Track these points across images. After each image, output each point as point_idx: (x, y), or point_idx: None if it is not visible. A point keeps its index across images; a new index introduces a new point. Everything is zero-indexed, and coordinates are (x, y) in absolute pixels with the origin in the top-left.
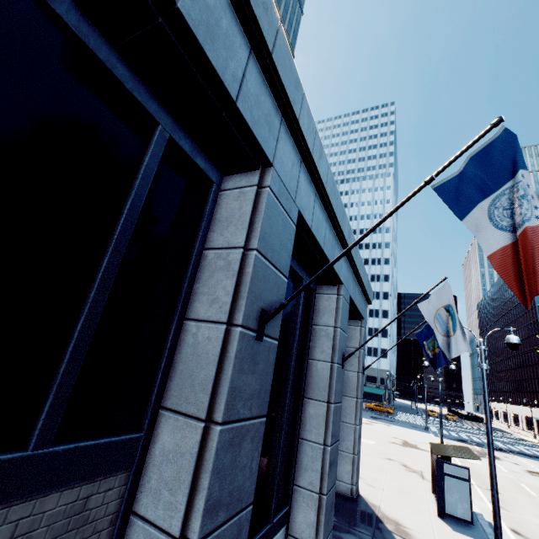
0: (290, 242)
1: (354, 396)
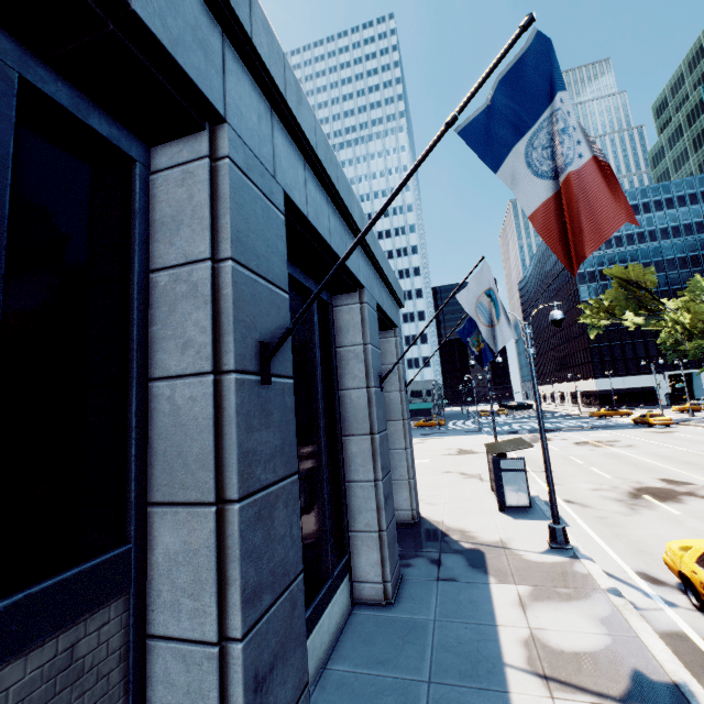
0: (282, 241)
1: (401, 418)
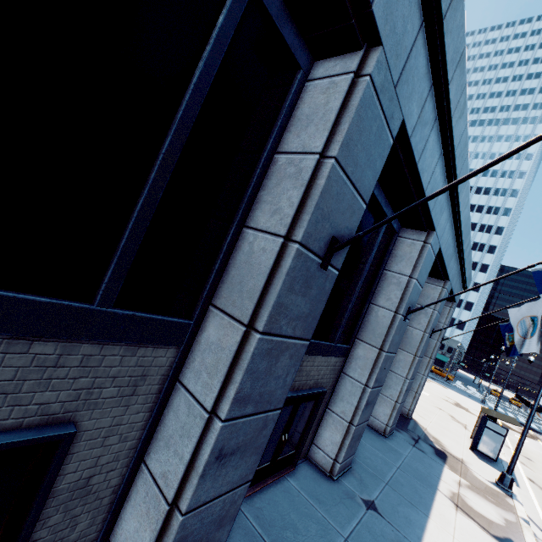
0: (430, 268)
1: (429, 356)
